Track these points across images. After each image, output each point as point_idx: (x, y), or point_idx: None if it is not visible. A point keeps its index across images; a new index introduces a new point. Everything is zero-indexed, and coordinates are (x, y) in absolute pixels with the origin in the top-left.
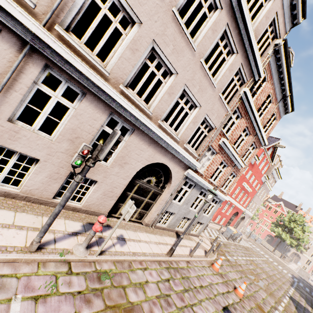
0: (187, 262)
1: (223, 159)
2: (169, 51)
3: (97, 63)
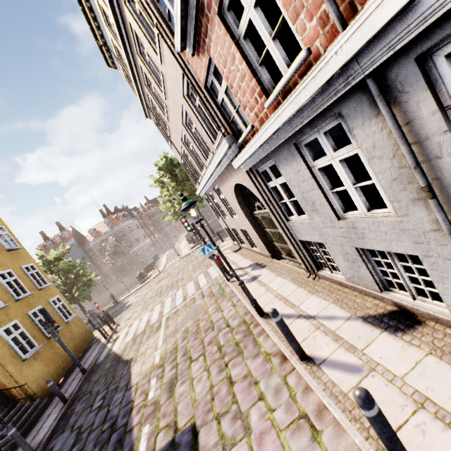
0: (278, 353)
1: (218, 11)
2: (179, 132)
3: (200, 178)
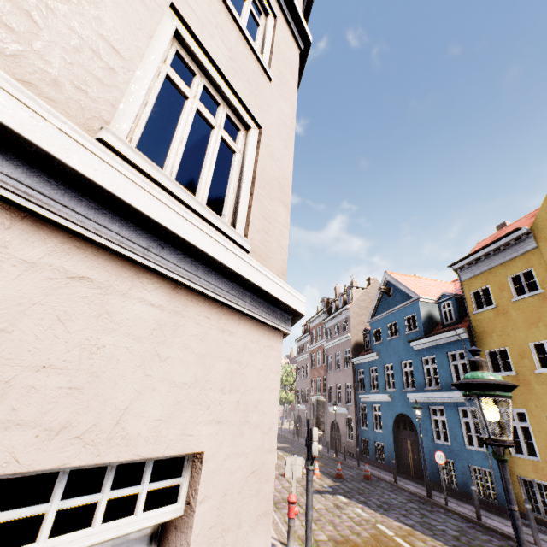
0: None
1: None
2: None
3: None
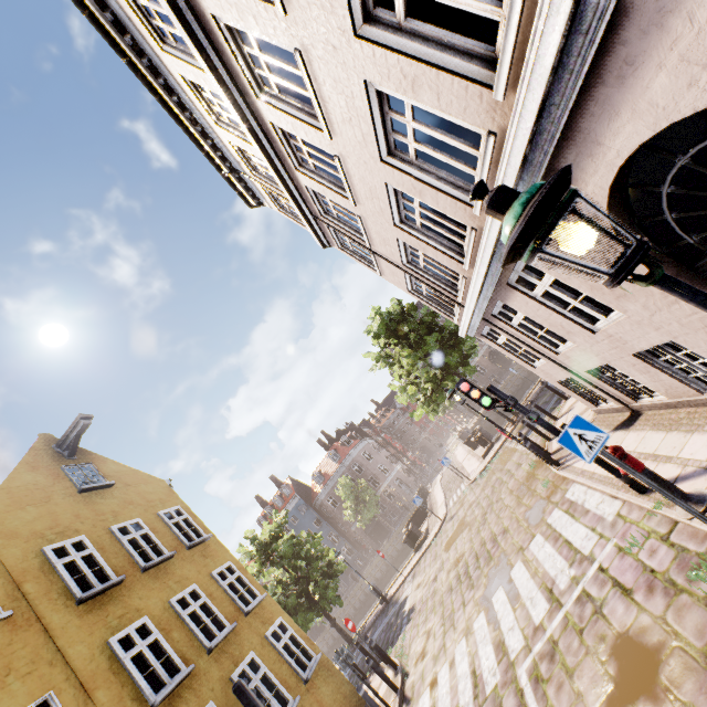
0: None
1: None
2: (382, 204)
3: (461, 285)
